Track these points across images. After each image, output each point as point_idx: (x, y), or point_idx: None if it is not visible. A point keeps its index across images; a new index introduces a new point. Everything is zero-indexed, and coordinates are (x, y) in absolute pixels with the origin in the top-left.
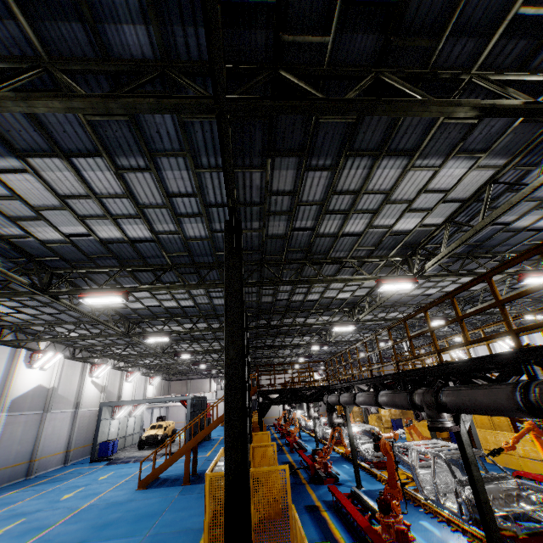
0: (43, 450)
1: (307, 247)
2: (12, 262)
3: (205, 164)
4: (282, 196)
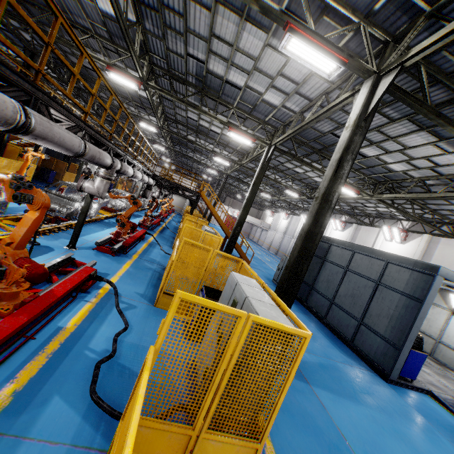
0: None
1: None
2: None
3: None
4: None
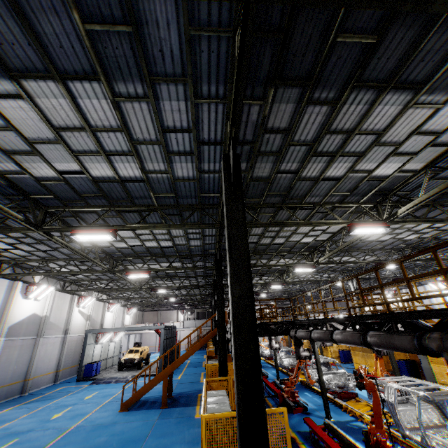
0: (36, 370)
1: (286, 191)
2: (8, 199)
3: (205, 93)
4: (275, 134)
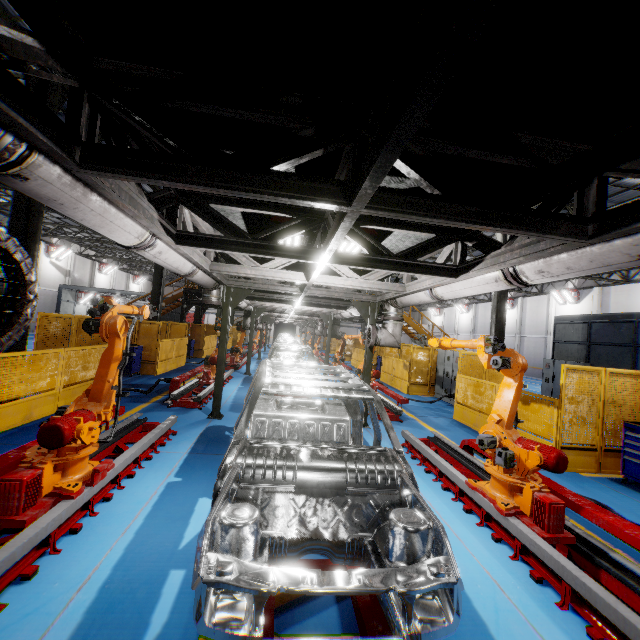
0: None
1: None
2: None
3: None
4: None
